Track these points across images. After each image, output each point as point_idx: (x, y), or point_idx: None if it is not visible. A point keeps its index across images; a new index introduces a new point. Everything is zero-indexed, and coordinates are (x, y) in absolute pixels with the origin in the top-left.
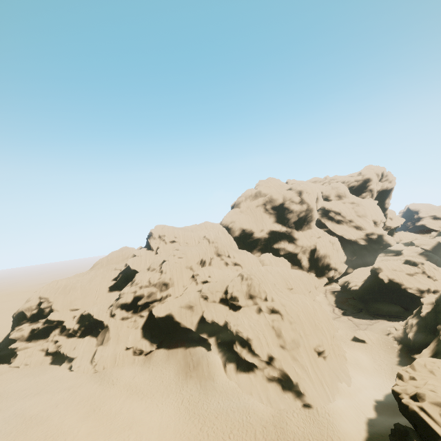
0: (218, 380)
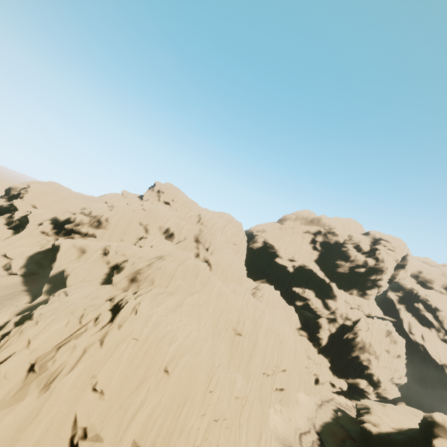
0: None
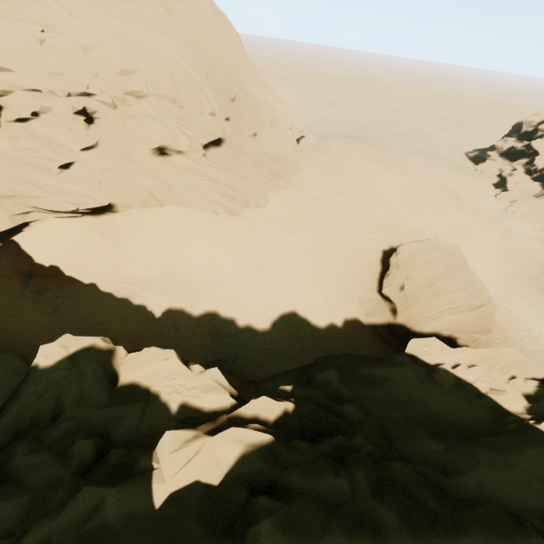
0: None
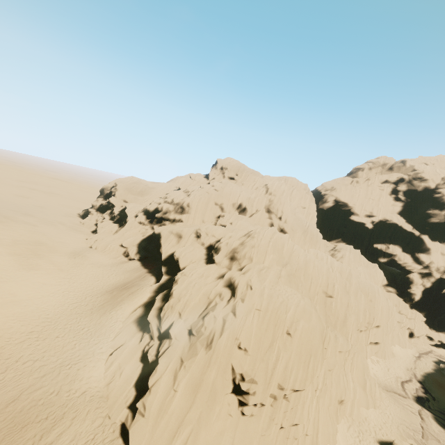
0: (115, 311)
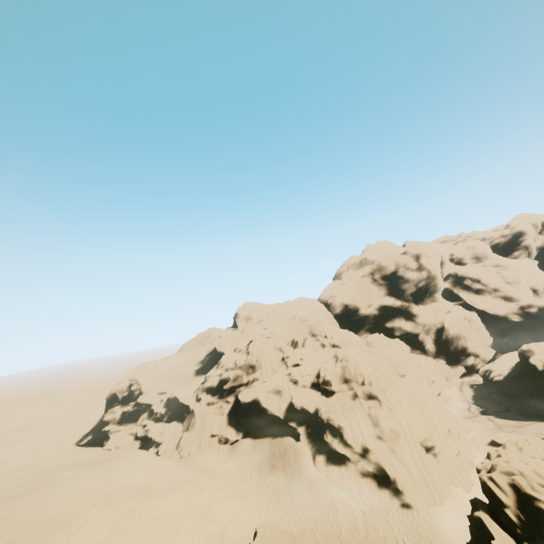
0: (305, 471)
